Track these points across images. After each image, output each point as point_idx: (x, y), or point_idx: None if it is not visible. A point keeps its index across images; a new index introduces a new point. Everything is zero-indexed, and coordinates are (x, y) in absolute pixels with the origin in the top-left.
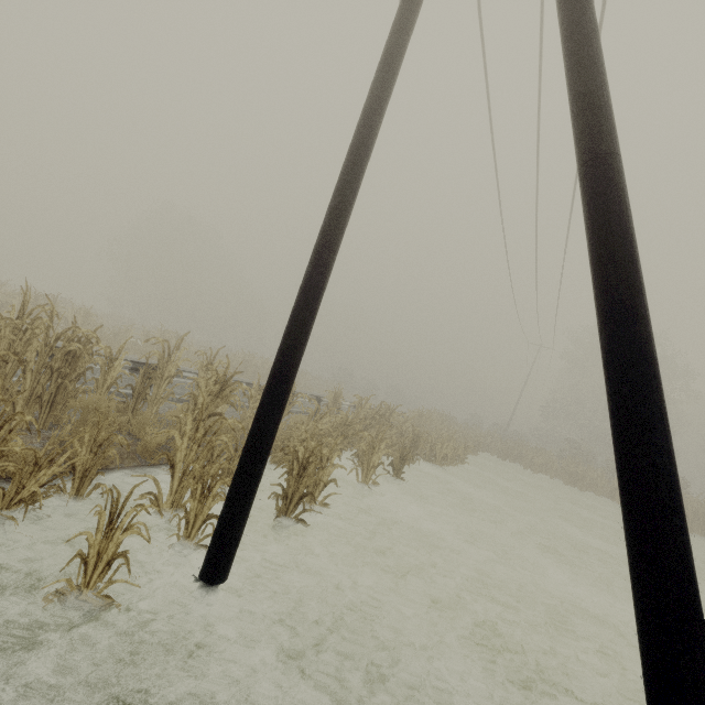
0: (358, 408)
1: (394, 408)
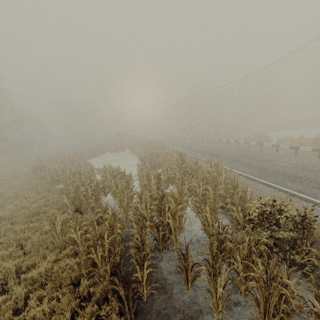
0: (262, 137)
1: (258, 133)
